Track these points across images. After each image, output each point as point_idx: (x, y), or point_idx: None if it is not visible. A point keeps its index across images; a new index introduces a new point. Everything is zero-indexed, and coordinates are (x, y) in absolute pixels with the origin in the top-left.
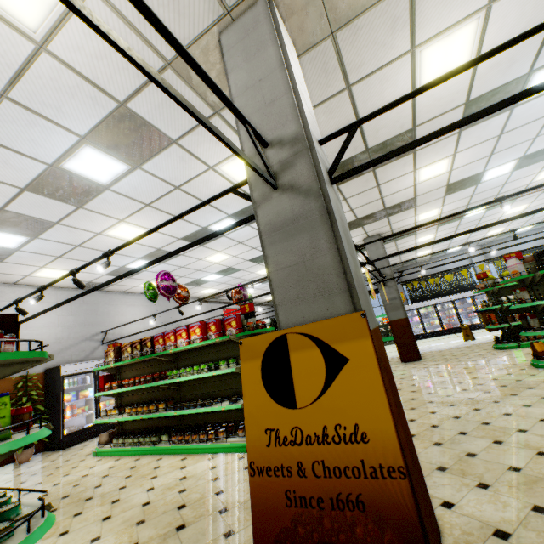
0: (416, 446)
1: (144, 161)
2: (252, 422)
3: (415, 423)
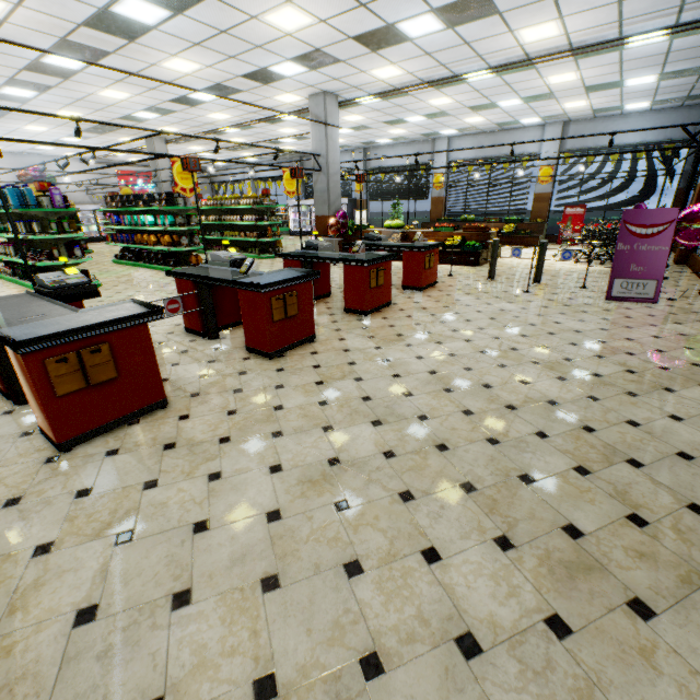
0: None
1: None
2: None
3: None
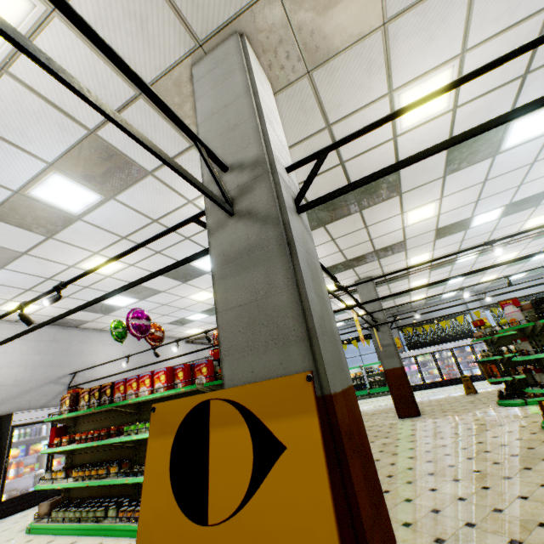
0: (412, 543)
1: (118, 192)
2: (145, 540)
3: (411, 505)
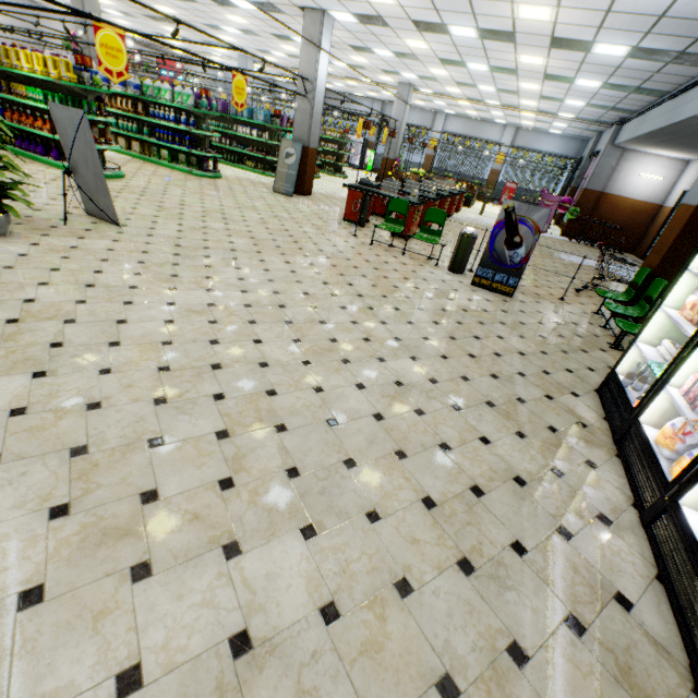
0: None
1: None
2: None
3: None
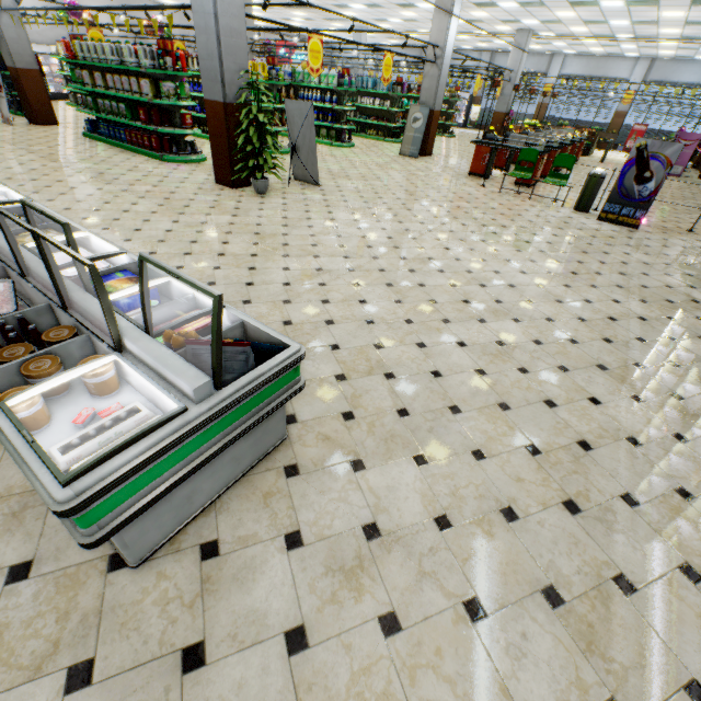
0: None
1: None
2: None
3: None
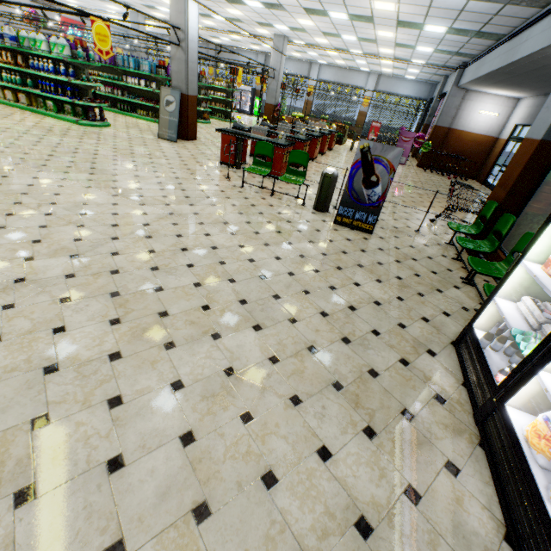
0: None
1: None
2: None
3: None
